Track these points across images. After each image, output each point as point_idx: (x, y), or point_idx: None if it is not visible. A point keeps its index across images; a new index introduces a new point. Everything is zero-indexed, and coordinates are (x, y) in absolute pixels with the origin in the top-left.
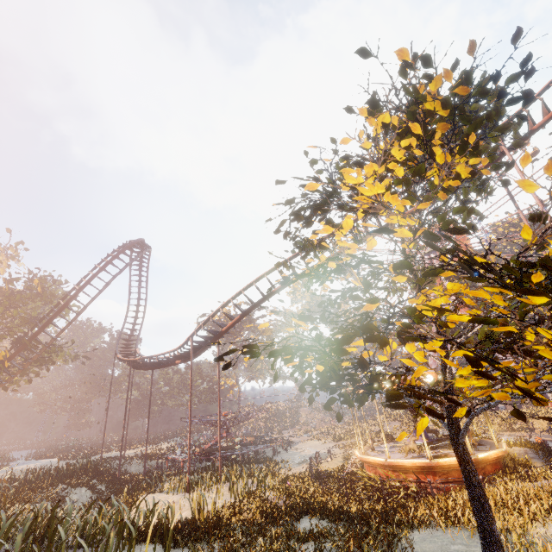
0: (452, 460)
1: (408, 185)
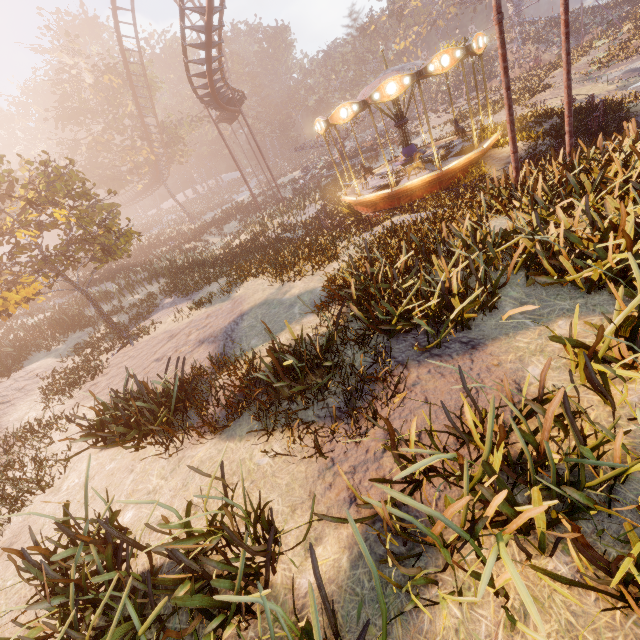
0: (371, 196)
1: None
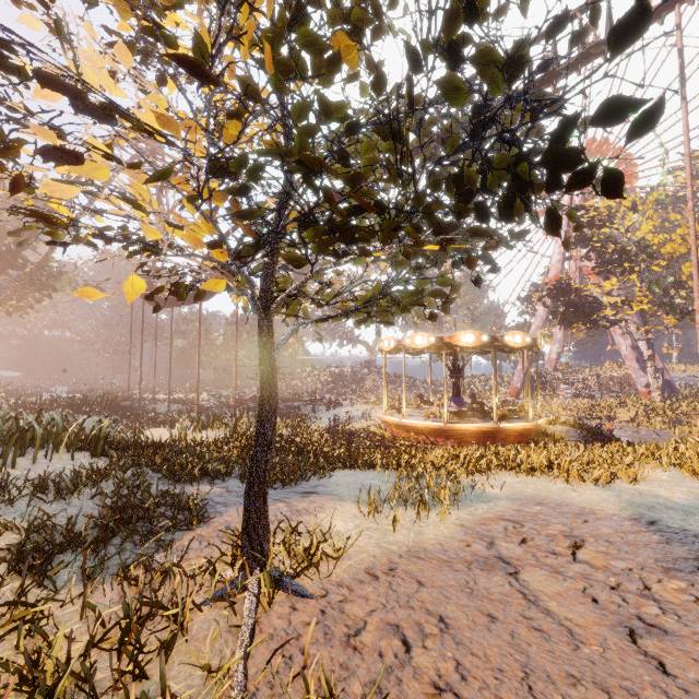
0: (469, 426)
1: None
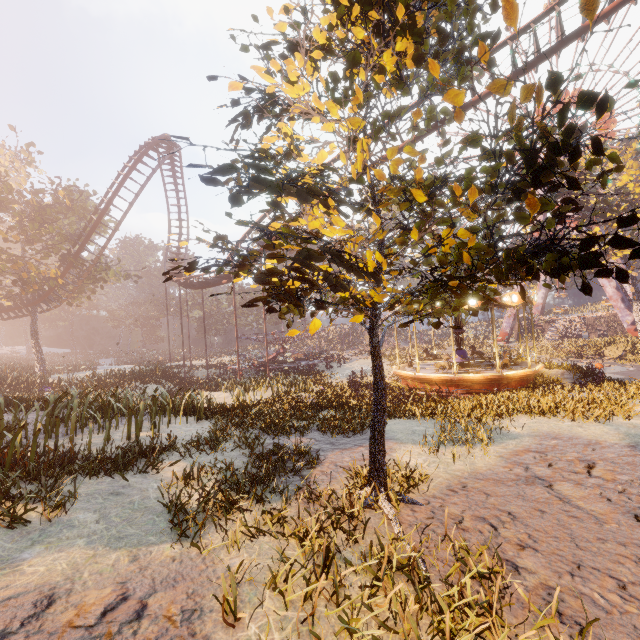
0: (476, 376)
1: (336, 81)
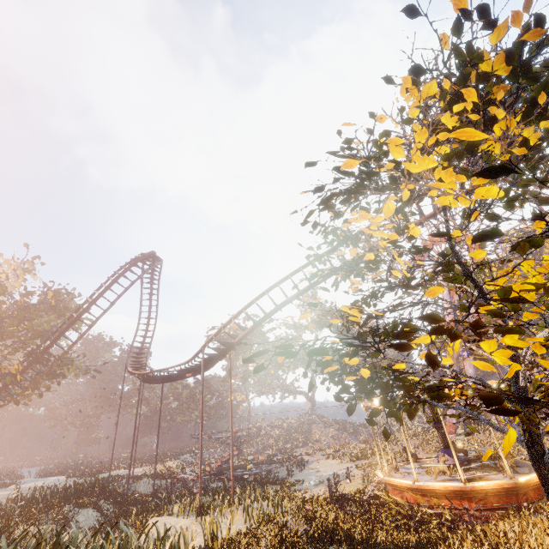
0: (489, 483)
1: (462, 158)
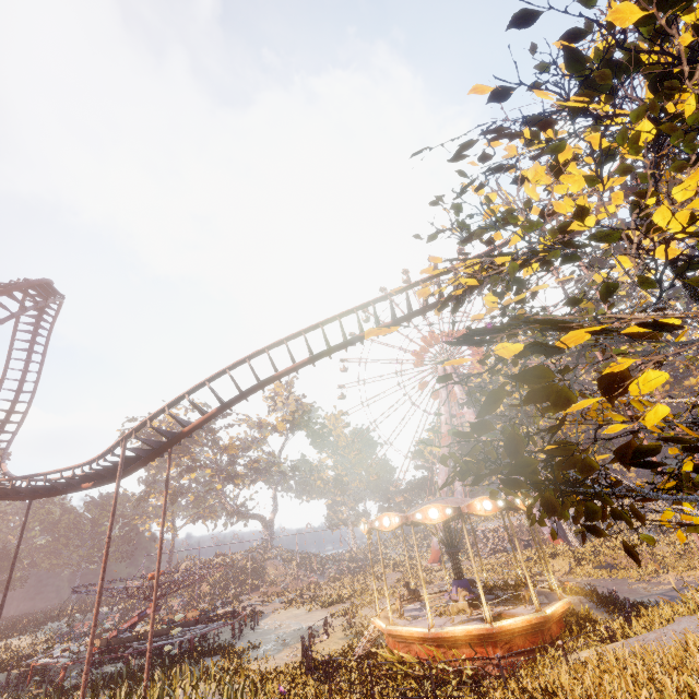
0: (517, 621)
1: None
